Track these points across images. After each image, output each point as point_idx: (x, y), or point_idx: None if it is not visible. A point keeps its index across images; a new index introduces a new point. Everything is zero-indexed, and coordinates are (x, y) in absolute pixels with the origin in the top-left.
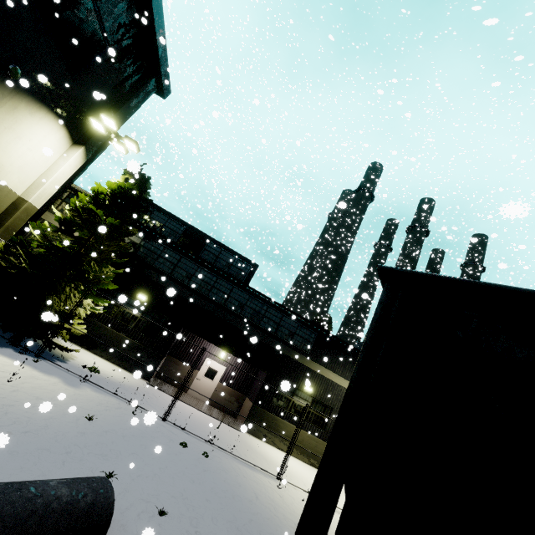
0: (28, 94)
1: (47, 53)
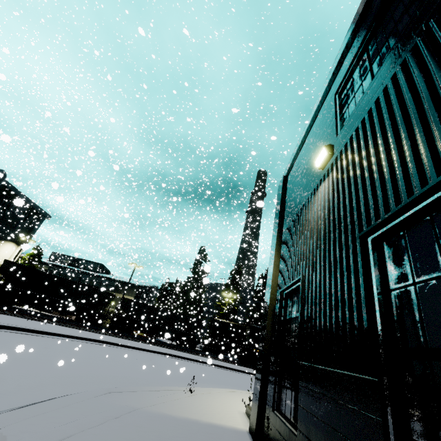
0: (0, 240)
1: (3, 230)
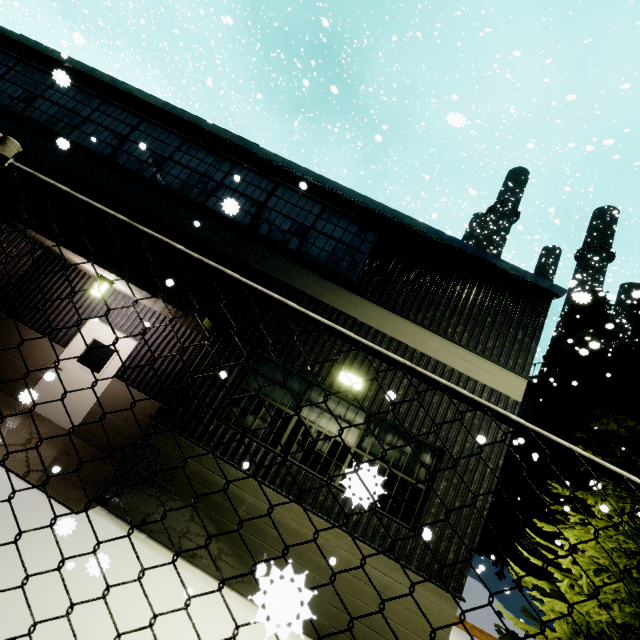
0: None
1: None
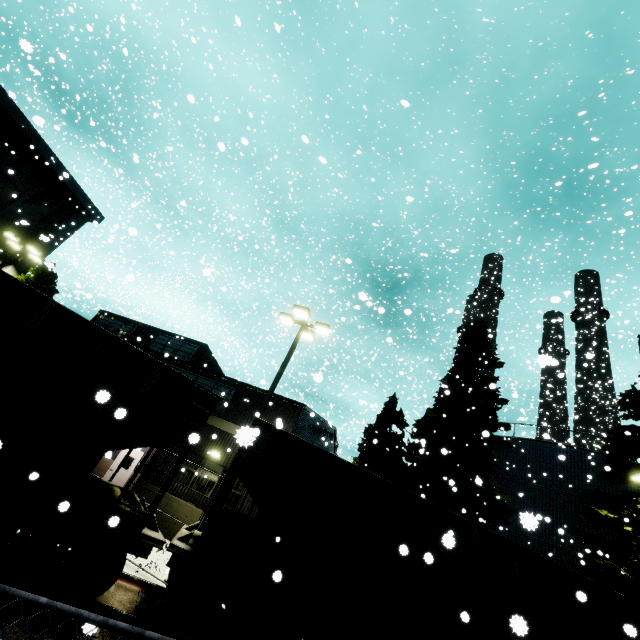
0: None
1: None
